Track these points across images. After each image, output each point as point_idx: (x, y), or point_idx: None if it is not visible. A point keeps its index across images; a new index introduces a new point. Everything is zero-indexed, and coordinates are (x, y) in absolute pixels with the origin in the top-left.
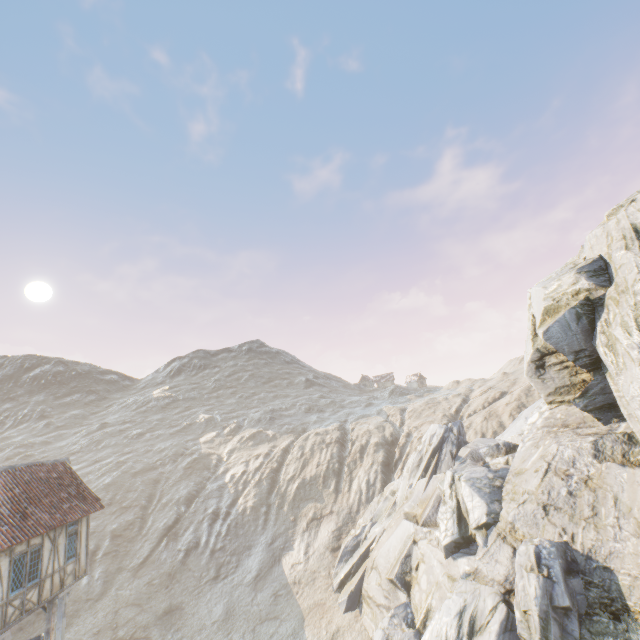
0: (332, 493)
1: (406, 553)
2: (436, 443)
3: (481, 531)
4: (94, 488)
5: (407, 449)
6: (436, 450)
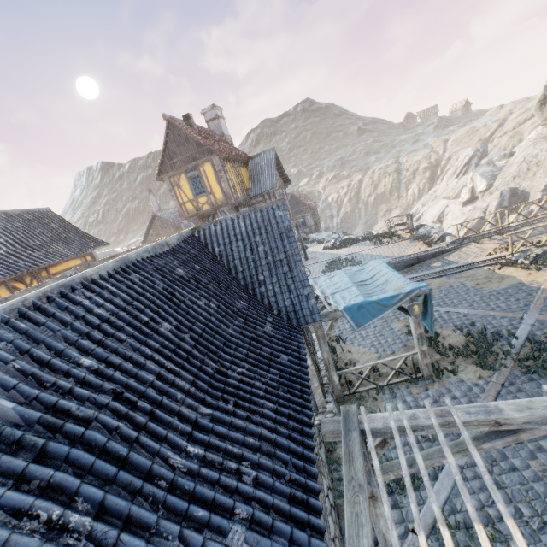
0: (396, 199)
1: (441, 211)
2: (467, 160)
3: (481, 194)
4: None
5: (446, 168)
6: (466, 164)
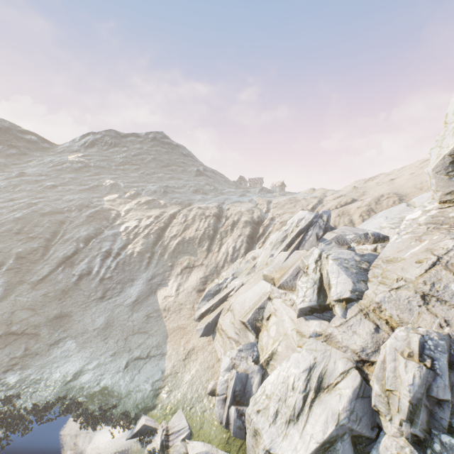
0: (204, 251)
1: (260, 306)
2: (304, 226)
3: (341, 304)
4: (5, 219)
5: (270, 229)
6: (302, 231)
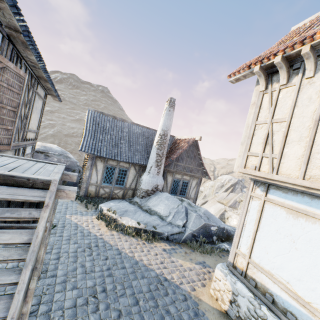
0: None
1: (222, 213)
2: (233, 183)
3: None
4: (44, 133)
5: None
6: (233, 185)
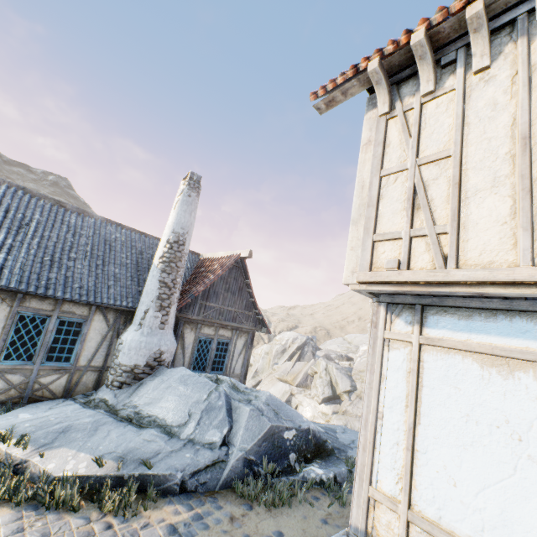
0: None
1: (287, 400)
2: (301, 344)
3: (346, 394)
4: None
5: None
6: (300, 348)
